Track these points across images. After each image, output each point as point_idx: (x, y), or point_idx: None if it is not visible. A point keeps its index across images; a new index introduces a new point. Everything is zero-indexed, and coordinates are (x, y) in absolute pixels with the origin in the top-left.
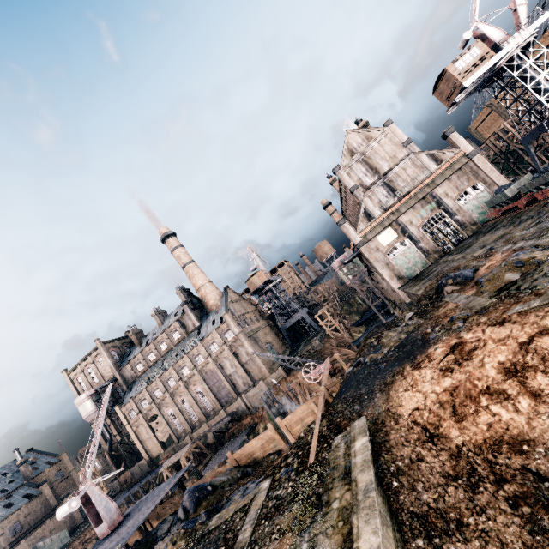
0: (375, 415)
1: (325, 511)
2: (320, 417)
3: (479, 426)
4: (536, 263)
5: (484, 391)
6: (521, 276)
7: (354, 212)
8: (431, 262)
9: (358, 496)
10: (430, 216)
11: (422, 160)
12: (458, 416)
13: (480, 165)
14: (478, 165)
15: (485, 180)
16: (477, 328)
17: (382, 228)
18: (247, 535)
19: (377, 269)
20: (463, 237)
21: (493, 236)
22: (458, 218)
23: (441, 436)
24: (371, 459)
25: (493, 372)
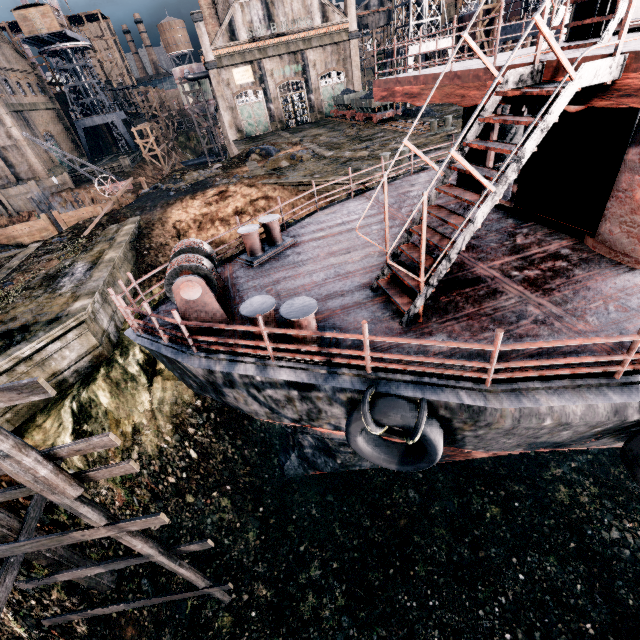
0: (150, 220)
1: (88, 252)
2: (103, 215)
3: (208, 235)
4: (300, 162)
5: (220, 219)
6: (288, 166)
7: (225, 10)
8: (273, 130)
9: (114, 244)
10: (291, 79)
11: (312, 3)
12: (200, 228)
13: (353, 53)
14: (351, 52)
15: (349, 74)
16: (239, 185)
17: (241, 60)
18: (15, 264)
19: (220, 108)
20: (308, 120)
21: (316, 132)
22: (312, 98)
23: (186, 236)
24: (132, 234)
25: (230, 211)
